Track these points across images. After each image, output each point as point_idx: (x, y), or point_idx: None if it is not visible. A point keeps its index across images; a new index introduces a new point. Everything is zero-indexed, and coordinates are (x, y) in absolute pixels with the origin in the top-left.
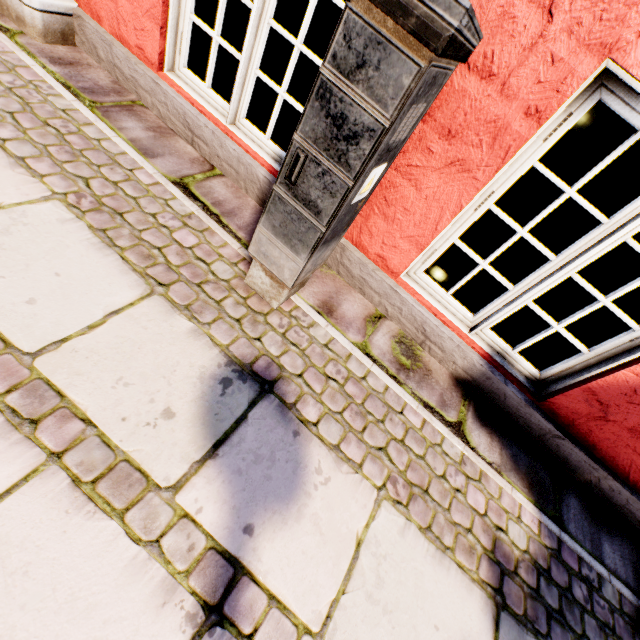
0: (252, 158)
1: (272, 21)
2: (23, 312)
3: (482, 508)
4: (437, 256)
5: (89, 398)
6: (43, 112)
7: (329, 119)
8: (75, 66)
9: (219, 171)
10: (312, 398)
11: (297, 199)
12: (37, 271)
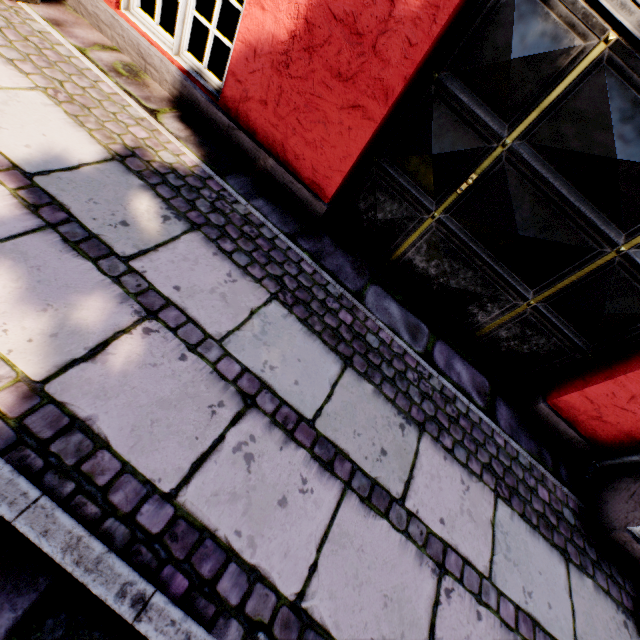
0: None
1: None
2: None
3: (141, 137)
4: None
5: None
6: None
7: None
8: None
9: None
10: (3, 38)
11: None
12: None
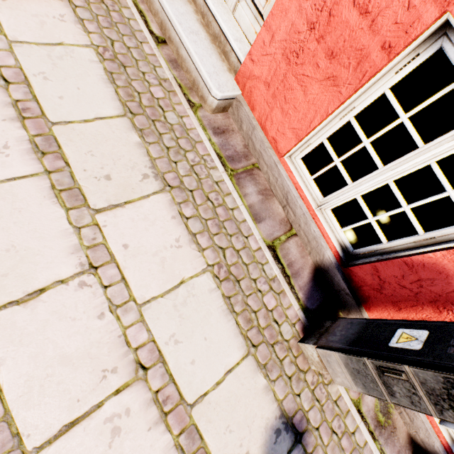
0: (325, 241)
1: (392, 184)
2: (189, 371)
3: None
4: None
5: (213, 440)
6: (207, 186)
7: (445, 390)
8: (225, 134)
9: (294, 230)
10: (321, 449)
11: (379, 377)
12: (196, 336)
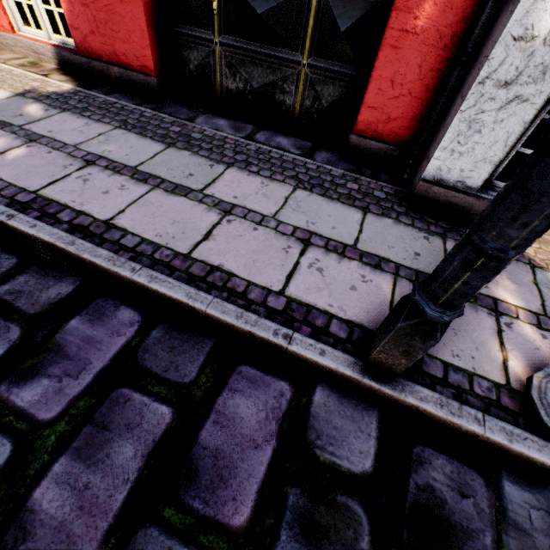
0: None
1: None
2: None
3: (36, 85)
4: (16, 12)
5: None
6: None
7: None
8: None
9: None
10: None
11: None
12: None
